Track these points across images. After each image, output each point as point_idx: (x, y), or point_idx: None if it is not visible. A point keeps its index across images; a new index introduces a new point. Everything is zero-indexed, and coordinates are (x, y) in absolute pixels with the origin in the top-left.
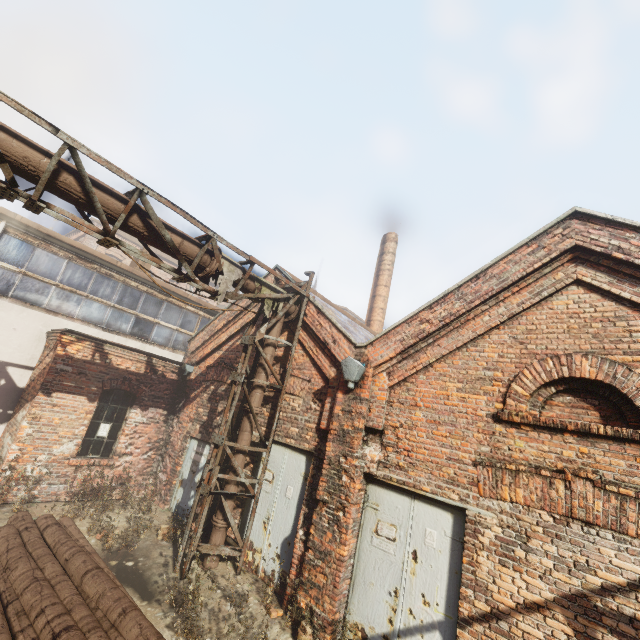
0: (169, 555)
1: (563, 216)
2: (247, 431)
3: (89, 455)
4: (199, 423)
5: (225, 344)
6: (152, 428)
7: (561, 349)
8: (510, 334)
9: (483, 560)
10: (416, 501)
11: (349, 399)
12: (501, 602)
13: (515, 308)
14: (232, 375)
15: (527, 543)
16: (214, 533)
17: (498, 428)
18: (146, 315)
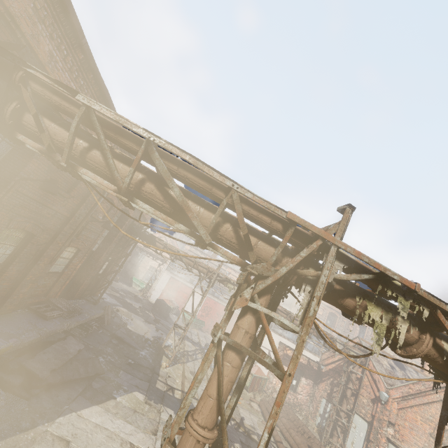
0: (318, 437)
1: None
2: (345, 404)
3: (290, 390)
4: (326, 392)
5: (336, 361)
6: (308, 387)
7: None
8: (440, 406)
9: None
10: None
11: (382, 407)
12: None
13: (442, 397)
14: (339, 380)
15: None
16: (333, 437)
17: (431, 439)
18: None
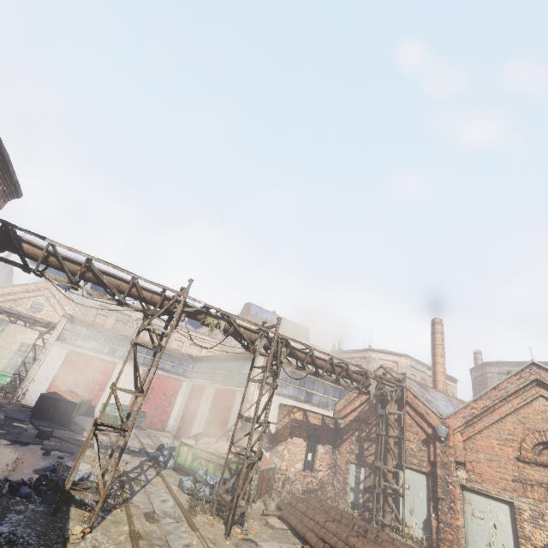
0: None
1: (528, 364)
2: (390, 460)
3: (306, 470)
4: (354, 454)
5: (358, 408)
6: (327, 456)
7: (541, 428)
8: (516, 418)
9: (526, 526)
10: (489, 499)
11: (443, 446)
12: (537, 544)
13: (516, 405)
14: (377, 430)
15: (543, 517)
16: (386, 514)
17: (520, 464)
18: (309, 390)
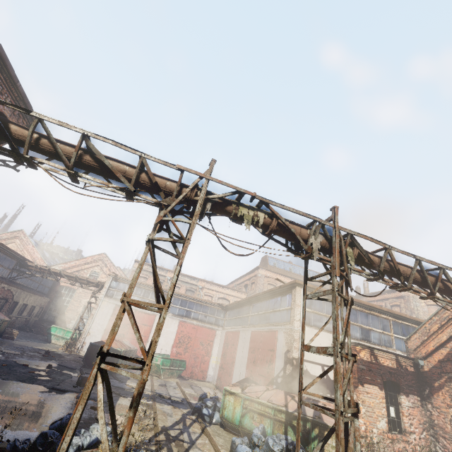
0: None
1: None
2: None
3: (392, 431)
4: None
5: (447, 342)
6: (416, 411)
7: None
8: None
9: None
10: None
11: None
12: None
13: None
14: None
15: None
16: None
17: None
18: (364, 325)
